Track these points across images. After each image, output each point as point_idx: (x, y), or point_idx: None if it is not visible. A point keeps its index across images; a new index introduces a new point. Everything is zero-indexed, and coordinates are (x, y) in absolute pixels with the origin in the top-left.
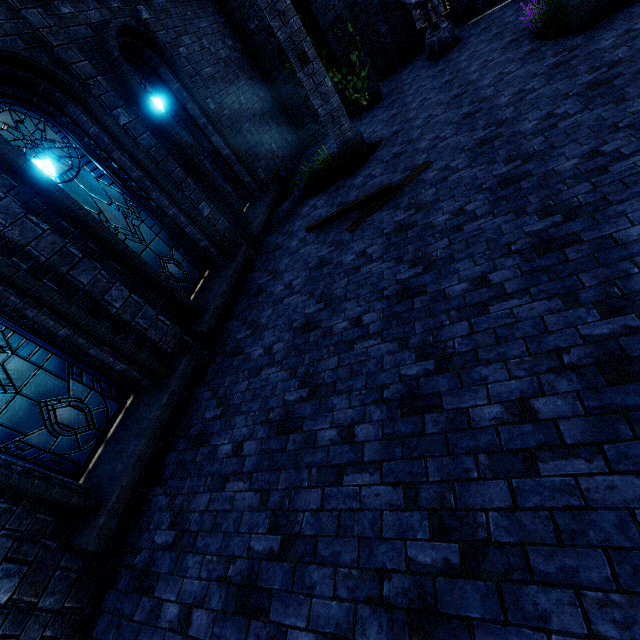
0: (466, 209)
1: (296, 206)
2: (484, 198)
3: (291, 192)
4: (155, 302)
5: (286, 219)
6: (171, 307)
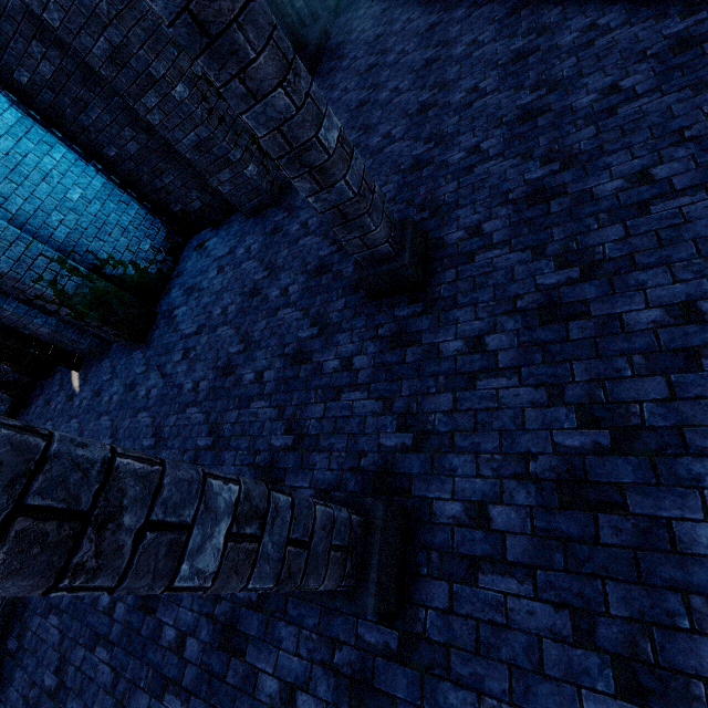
0: None
1: None
2: None
3: None
4: (282, 29)
5: (352, 3)
6: (289, 37)
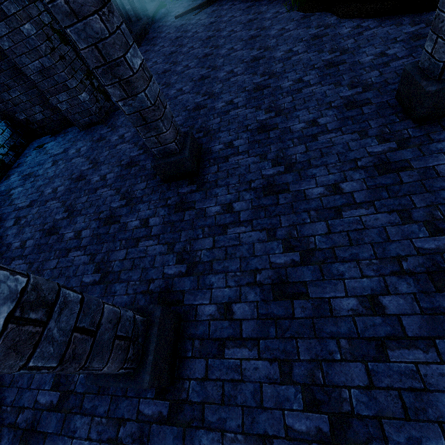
0: (234, 4)
1: (168, 13)
2: (240, 0)
3: (165, 5)
4: None
5: (163, 18)
6: None
